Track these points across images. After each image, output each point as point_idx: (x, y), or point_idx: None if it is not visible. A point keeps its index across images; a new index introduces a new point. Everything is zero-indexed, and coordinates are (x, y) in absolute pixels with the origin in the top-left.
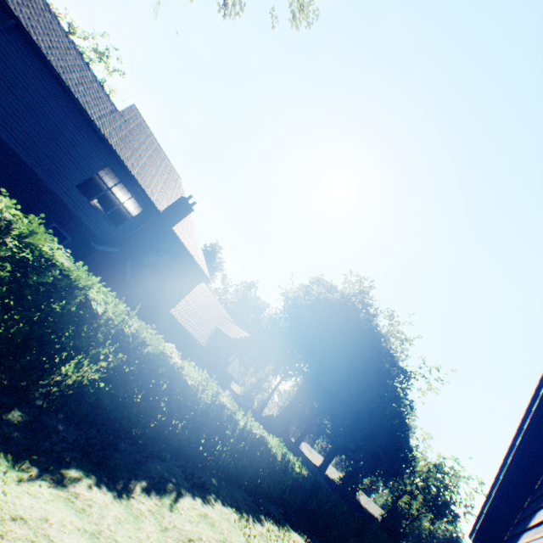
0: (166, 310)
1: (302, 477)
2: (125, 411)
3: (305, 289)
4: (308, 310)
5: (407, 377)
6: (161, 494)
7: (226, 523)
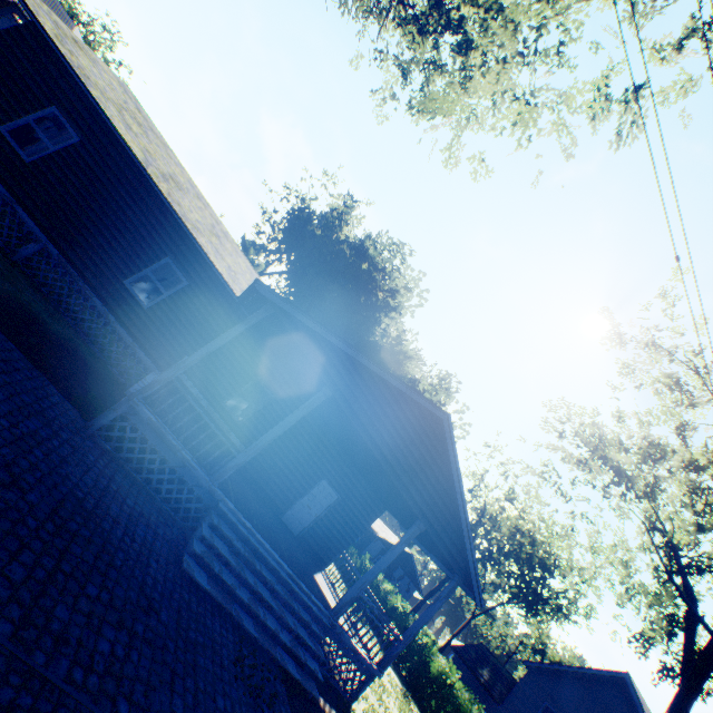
0: None
1: None
2: None
3: None
4: None
5: (372, 275)
6: None
7: None
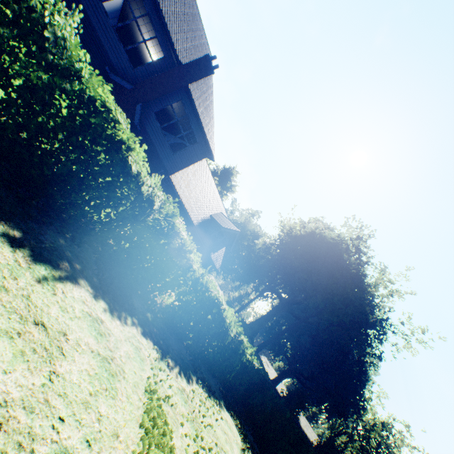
0: (167, 173)
1: (252, 367)
2: (36, 154)
3: (303, 225)
4: (300, 243)
5: (383, 331)
6: (38, 260)
7: (130, 349)
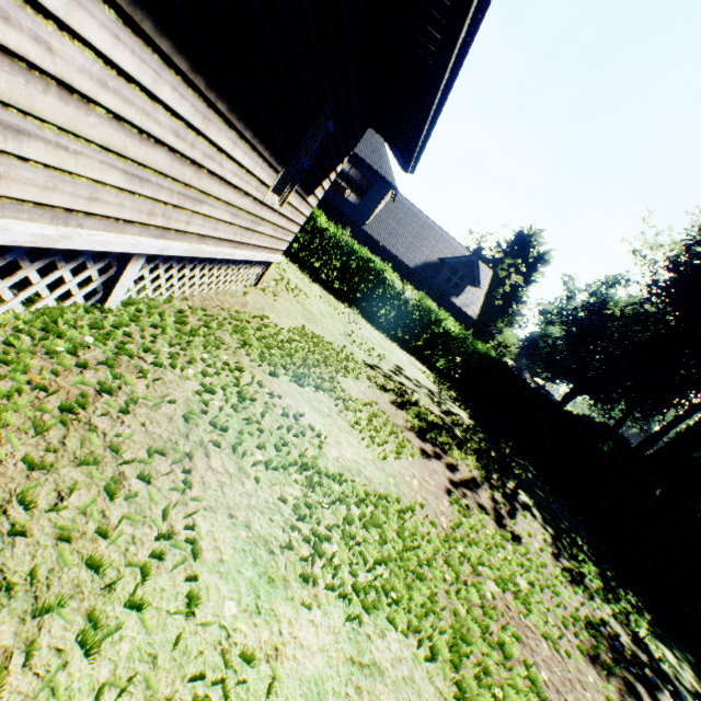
0: (359, 228)
1: (480, 356)
2: None
3: None
4: None
5: None
6: None
7: None
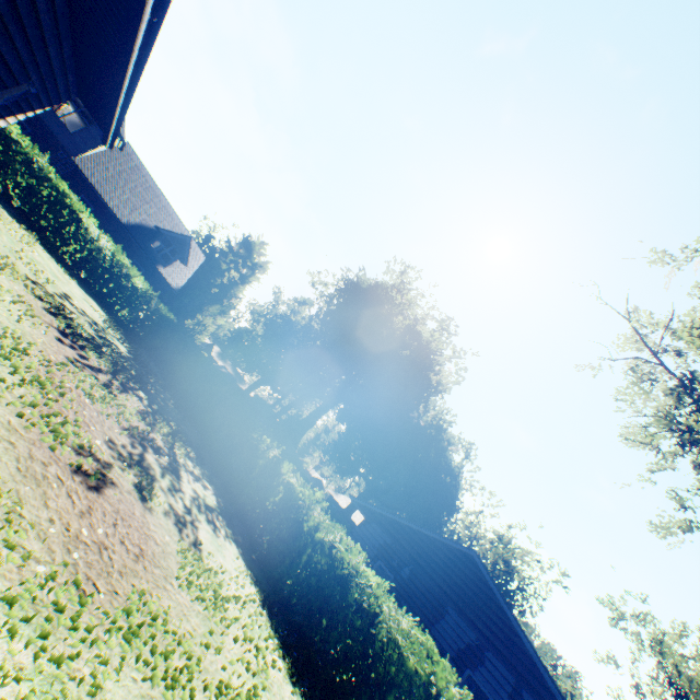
0: (69, 156)
1: (162, 316)
2: None
3: None
4: None
5: (439, 383)
6: None
7: None
